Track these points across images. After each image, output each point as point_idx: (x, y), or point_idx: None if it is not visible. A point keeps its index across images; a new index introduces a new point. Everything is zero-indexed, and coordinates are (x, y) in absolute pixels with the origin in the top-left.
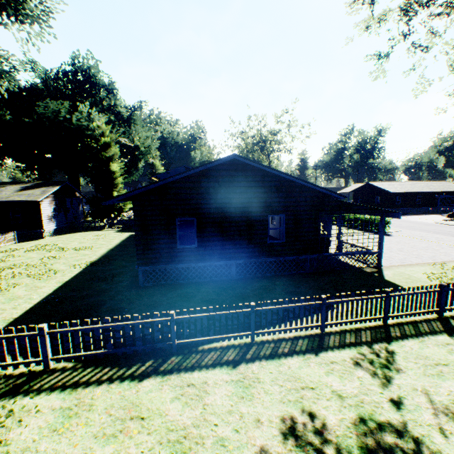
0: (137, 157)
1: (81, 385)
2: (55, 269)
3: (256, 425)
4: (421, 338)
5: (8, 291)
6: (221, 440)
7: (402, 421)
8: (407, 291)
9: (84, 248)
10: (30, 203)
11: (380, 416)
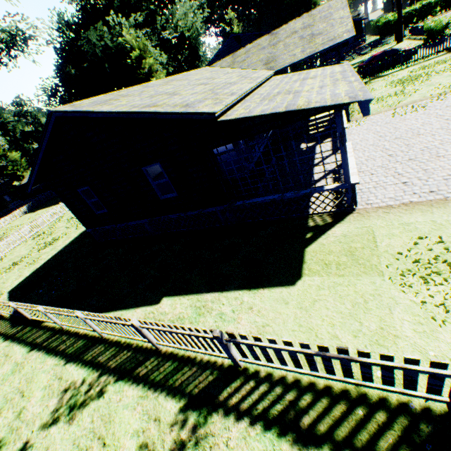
0: (194, 45)
1: None
2: None
3: None
4: (151, 391)
5: (58, 241)
6: None
7: None
8: (164, 327)
9: None
10: None
11: (5, 450)
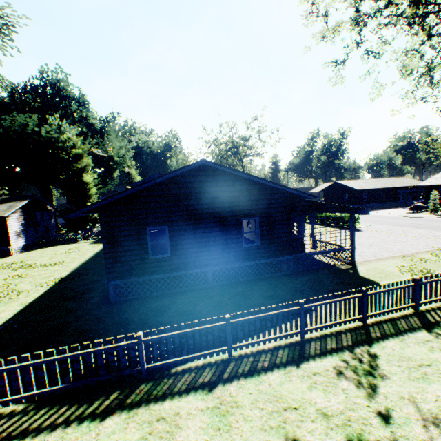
0: (112, 167)
1: (31, 434)
2: (19, 290)
3: None
4: (400, 336)
5: None
6: None
7: (393, 439)
8: (383, 289)
9: (54, 264)
10: None
11: (370, 435)
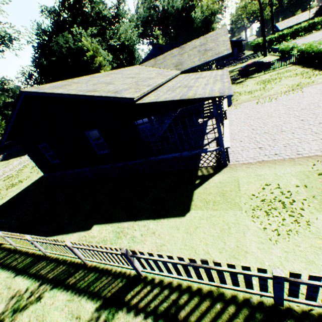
0: (132, 50)
1: None
2: None
3: None
4: (76, 296)
5: (22, 182)
6: None
7: None
8: (88, 247)
9: None
10: None
11: None
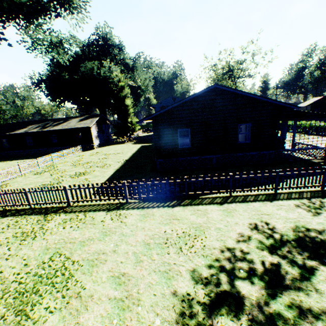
0: (139, 94)
1: (145, 208)
2: (109, 164)
3: (236, 225)
4: None
5: (91, 173)
6: (218, 228)
7: (323, 229)
8: None
9: (119, 153)
10: (86, 128)
11: (309, 226)
